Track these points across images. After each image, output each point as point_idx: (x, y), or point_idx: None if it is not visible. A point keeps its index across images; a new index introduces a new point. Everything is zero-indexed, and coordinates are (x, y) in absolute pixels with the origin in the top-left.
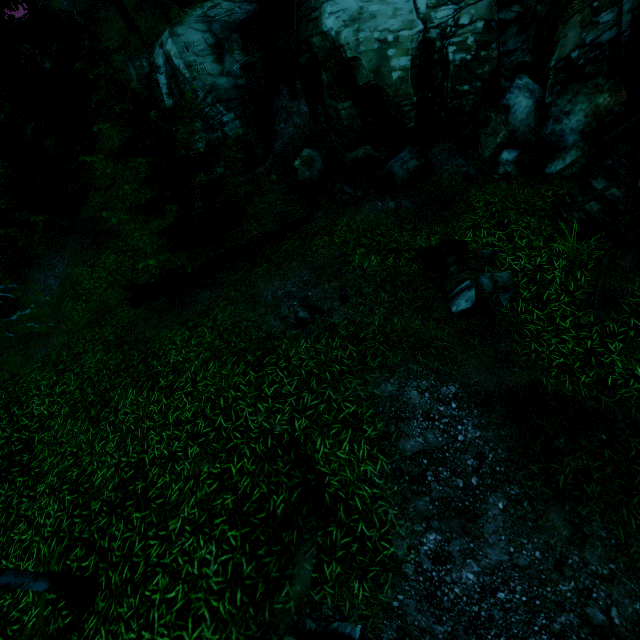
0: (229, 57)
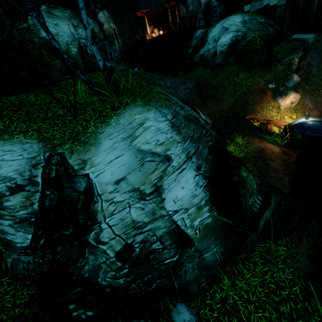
0: None
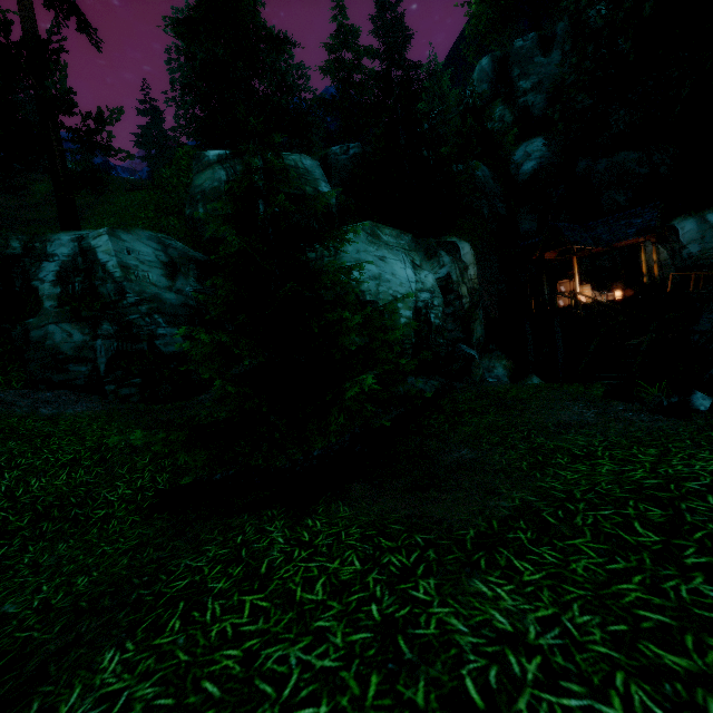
0: (182, 279)
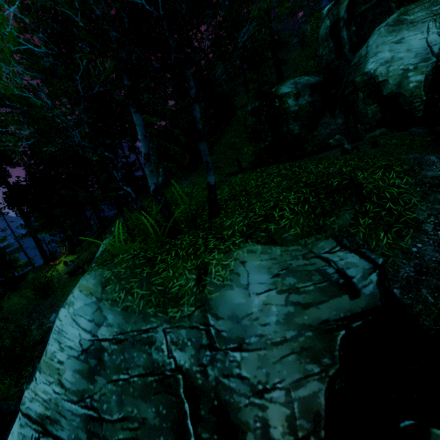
0: (302, 98)
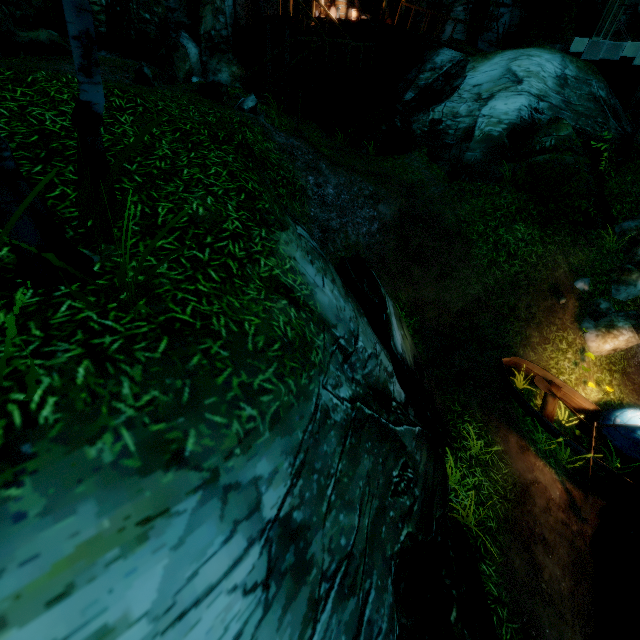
0: None
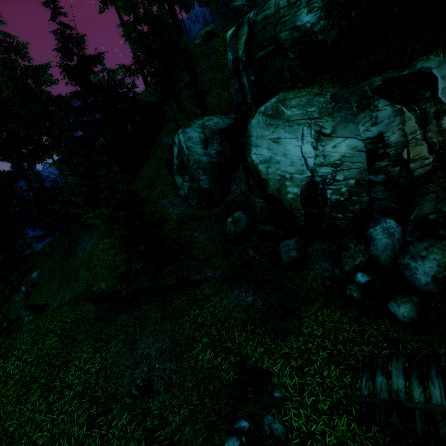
0: (210, 146)
